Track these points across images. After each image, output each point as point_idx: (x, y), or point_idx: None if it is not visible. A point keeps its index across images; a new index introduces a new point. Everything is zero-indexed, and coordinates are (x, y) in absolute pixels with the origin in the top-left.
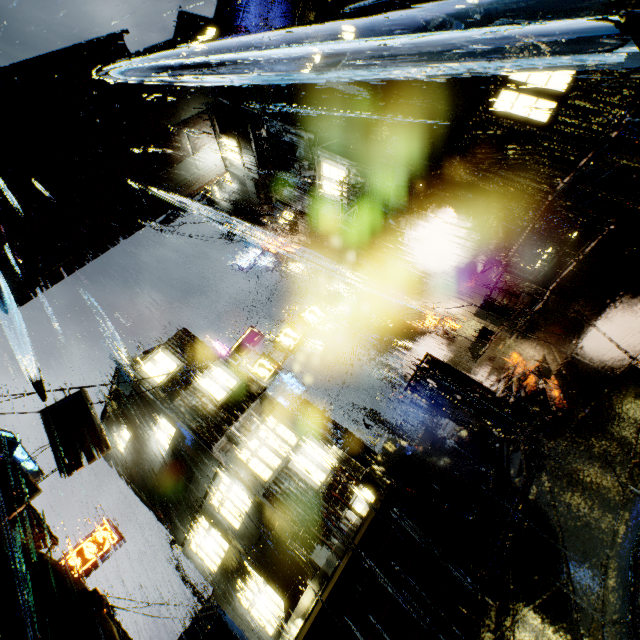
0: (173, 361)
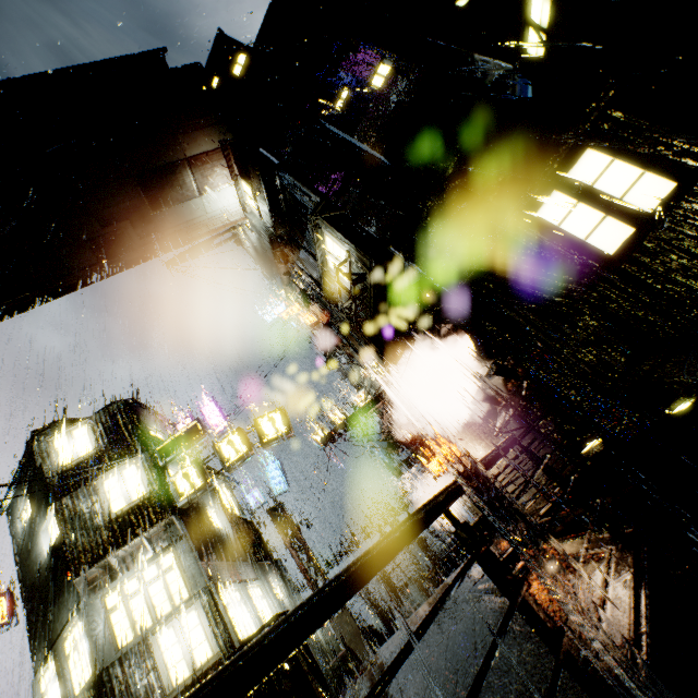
0: (90, 442)
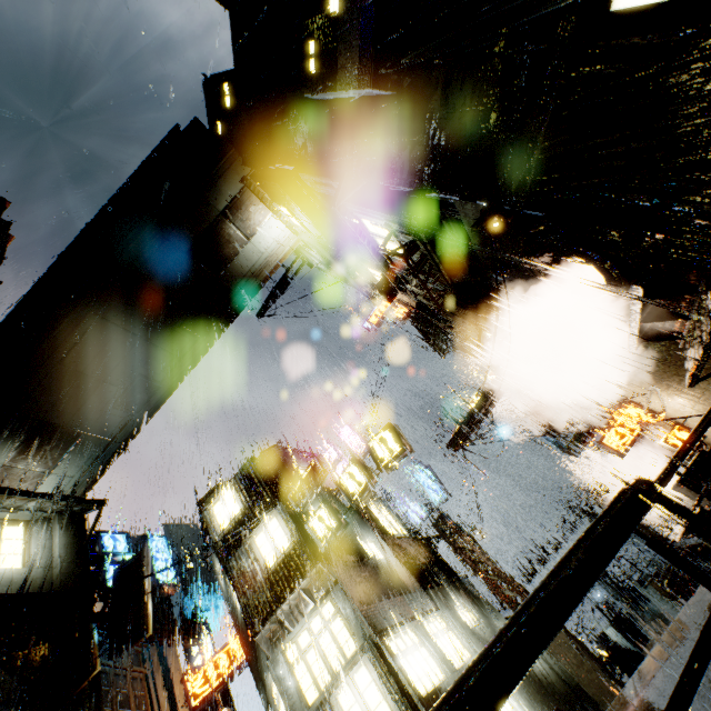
0: (237, 503)
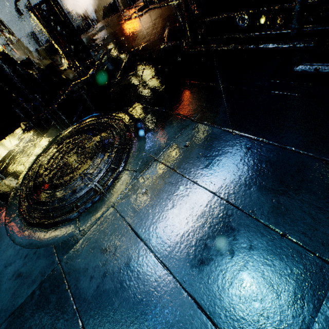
0: None
